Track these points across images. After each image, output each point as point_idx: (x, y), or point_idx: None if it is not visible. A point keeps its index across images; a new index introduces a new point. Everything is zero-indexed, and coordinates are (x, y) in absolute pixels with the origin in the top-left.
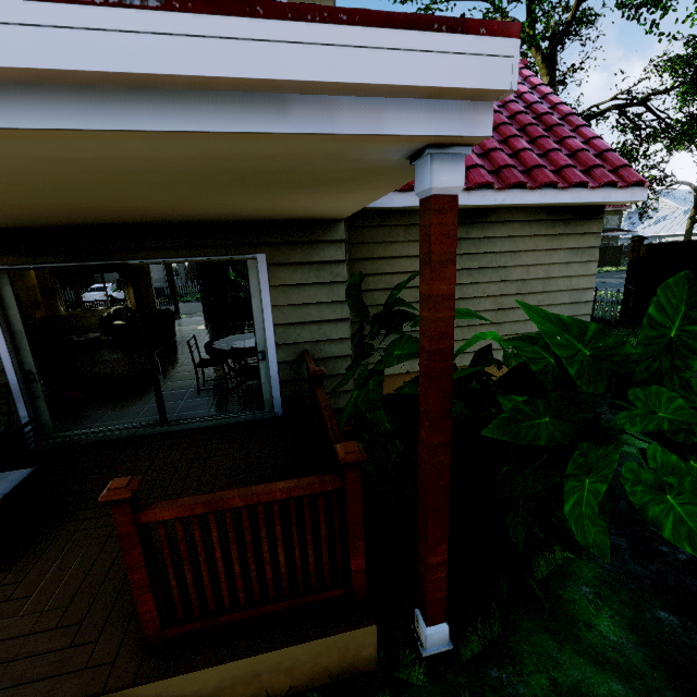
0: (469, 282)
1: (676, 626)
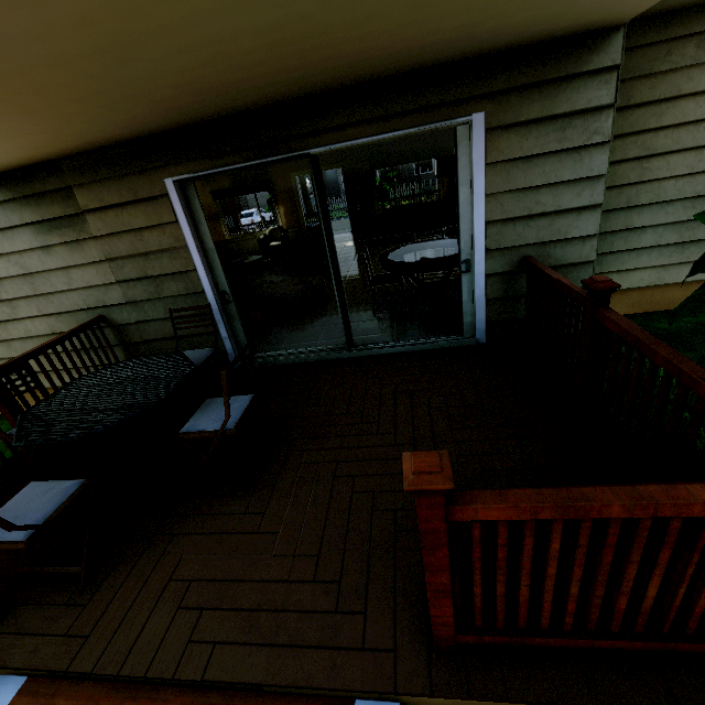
0: None
1: None
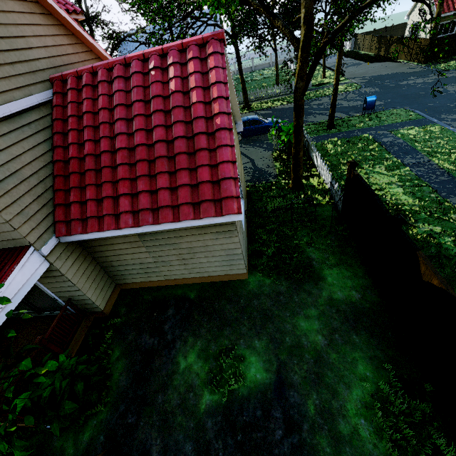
0: (159, 250)
1: (100, 442)
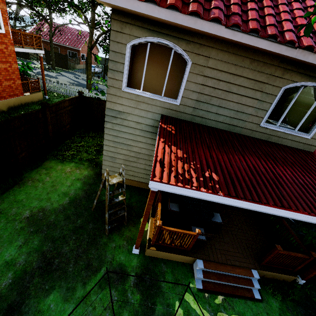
0: None
1: None
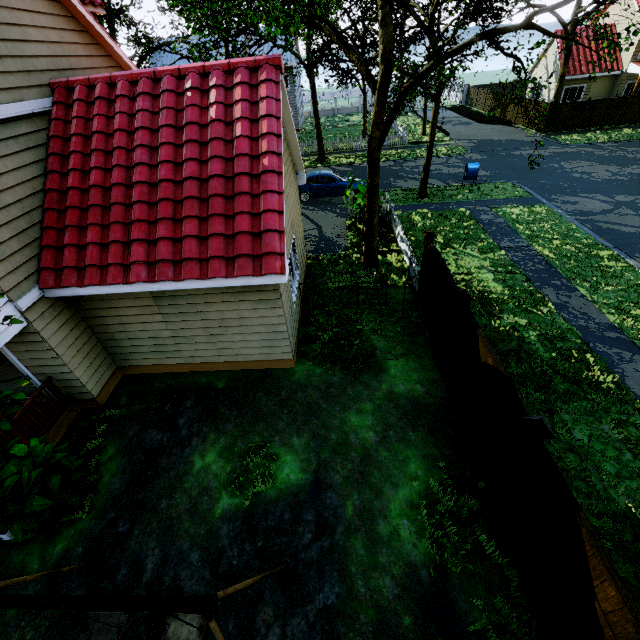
0: (179, 320)
1: (78, 554)
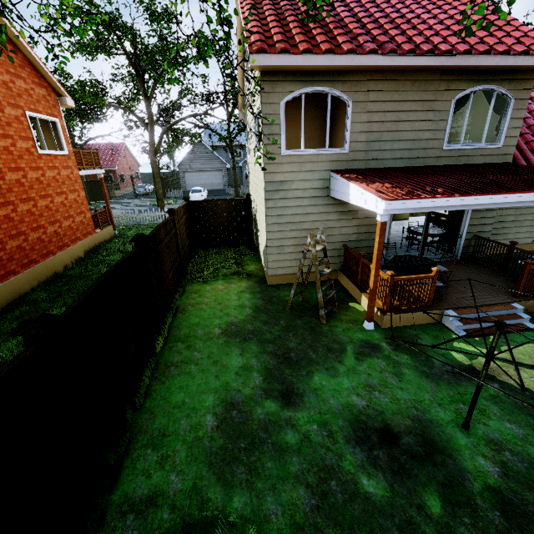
0: (524, 207)
1: None
